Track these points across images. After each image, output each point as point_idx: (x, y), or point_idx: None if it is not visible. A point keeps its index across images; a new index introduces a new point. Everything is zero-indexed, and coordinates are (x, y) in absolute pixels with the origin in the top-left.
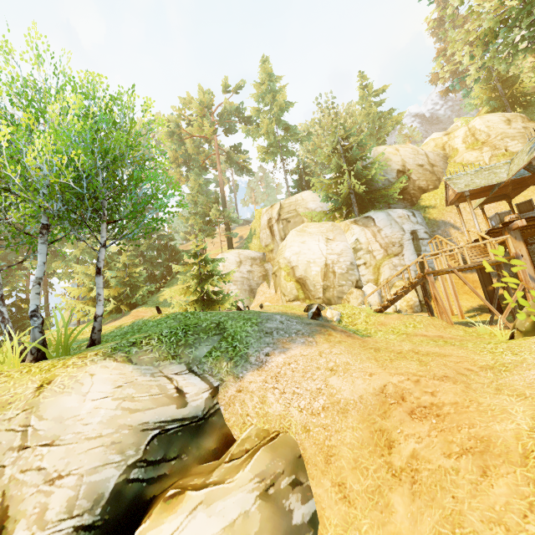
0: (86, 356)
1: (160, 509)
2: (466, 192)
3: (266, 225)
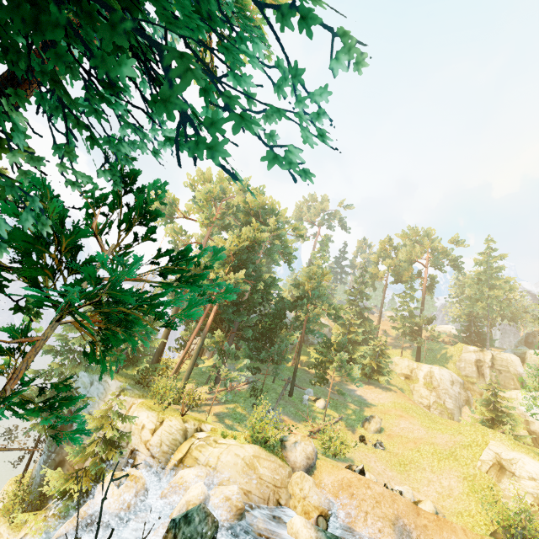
0: None
1: None
2: None
3: (473, 362)
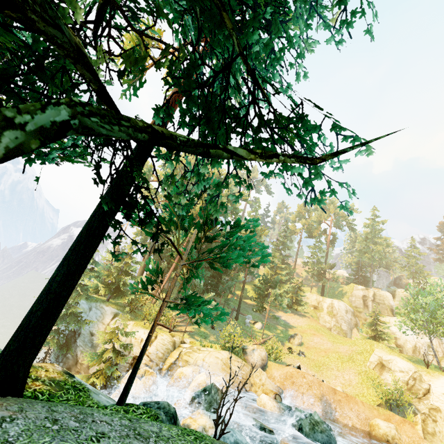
0: None
1: None
2: None
3: (361, 297)
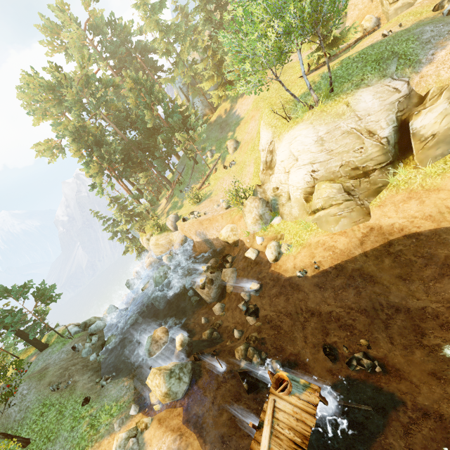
0: (348, 93)
1: (414, 117)
2: None
3: None
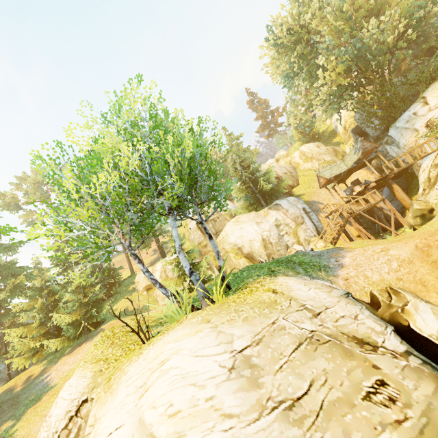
0: (261, 280)
1: (406, 316)
2: (332, 178)
3: (196, 228)
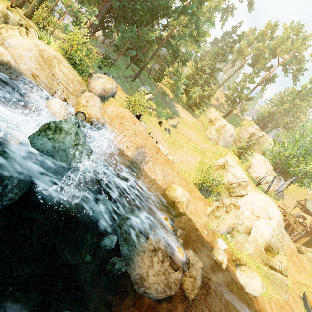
0: None
1: None
2: (306, 208)
3: (250, 133)
